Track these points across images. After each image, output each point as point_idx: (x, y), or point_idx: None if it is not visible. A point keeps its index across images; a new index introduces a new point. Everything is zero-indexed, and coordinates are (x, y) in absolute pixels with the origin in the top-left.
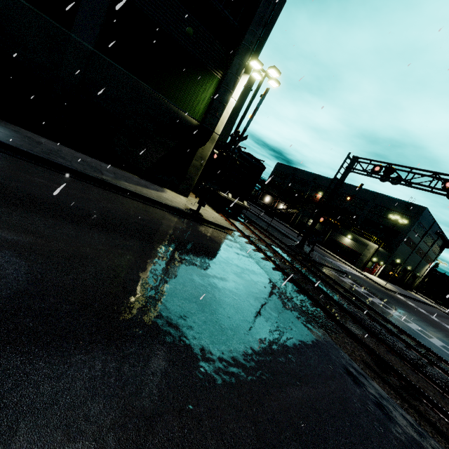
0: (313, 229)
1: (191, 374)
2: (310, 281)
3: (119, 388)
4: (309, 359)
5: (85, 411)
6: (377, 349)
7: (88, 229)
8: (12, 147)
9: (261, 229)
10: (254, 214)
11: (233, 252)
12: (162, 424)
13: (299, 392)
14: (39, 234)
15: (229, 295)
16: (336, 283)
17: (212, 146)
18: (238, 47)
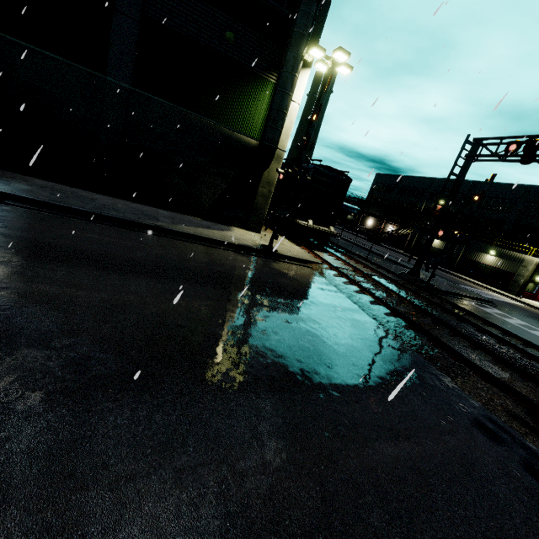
0: (438, 251)
1: (240, 424)
2: (427, 314)
3: (147, 437)
4: (416, 409)
5: (105, 460)
6: (534, 396)
7: (136, 278)
8: (64, 207)
9: (359, 258)
10: (351, 242)
11: (316, 287)
12: (194, 478)
13: (394, 449)
14: (82, 287)
15: (303, 336)
16: (470, 315)
17: (279, 167)
18: (289, 37)
